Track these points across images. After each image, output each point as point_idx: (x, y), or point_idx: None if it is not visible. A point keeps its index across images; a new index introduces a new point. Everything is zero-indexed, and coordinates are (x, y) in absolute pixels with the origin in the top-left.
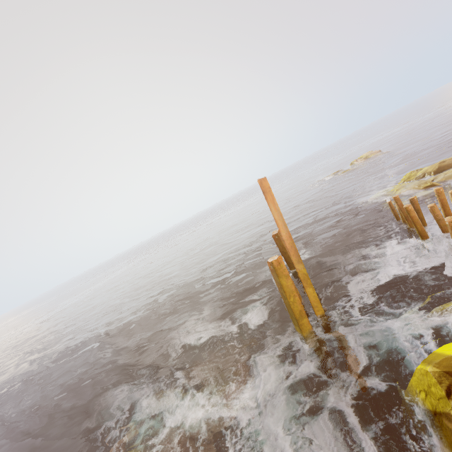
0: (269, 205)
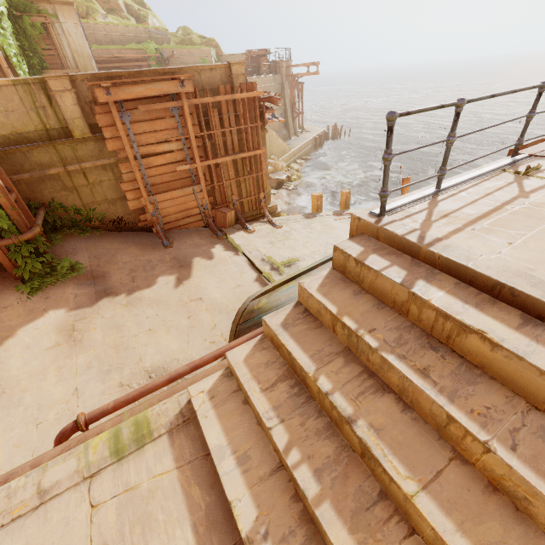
0: None
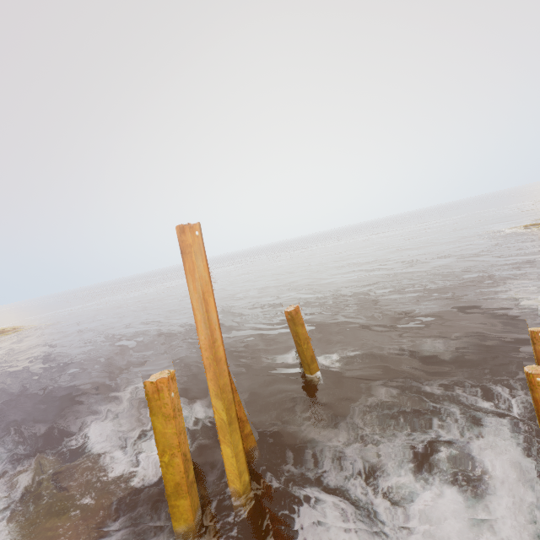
0: (187, 278)
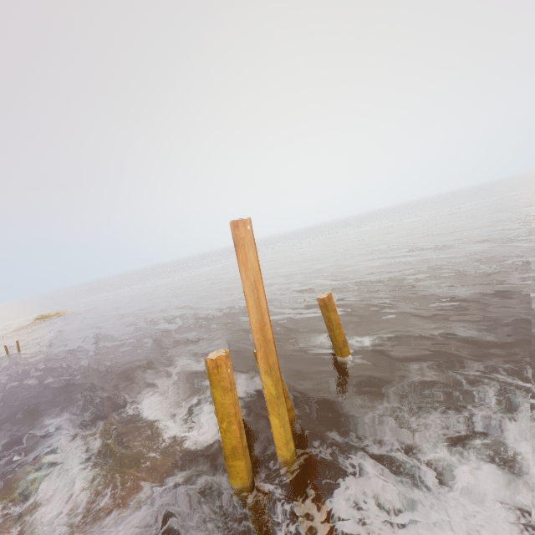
0: (239, 268)
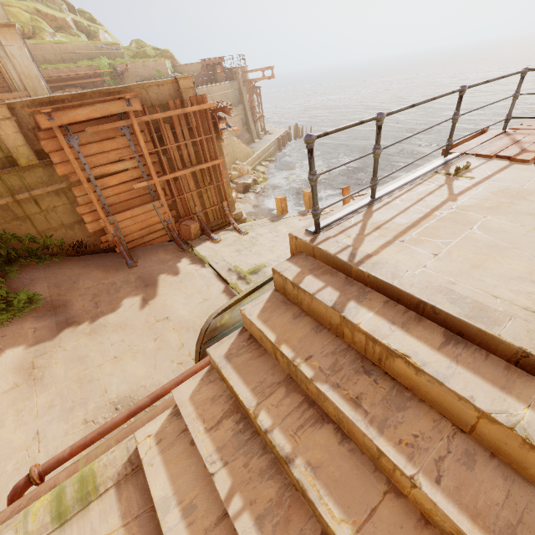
0: None
